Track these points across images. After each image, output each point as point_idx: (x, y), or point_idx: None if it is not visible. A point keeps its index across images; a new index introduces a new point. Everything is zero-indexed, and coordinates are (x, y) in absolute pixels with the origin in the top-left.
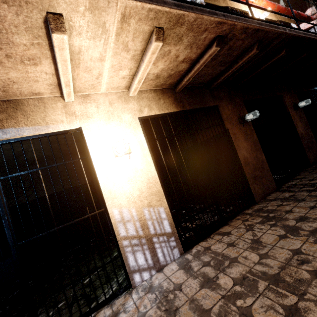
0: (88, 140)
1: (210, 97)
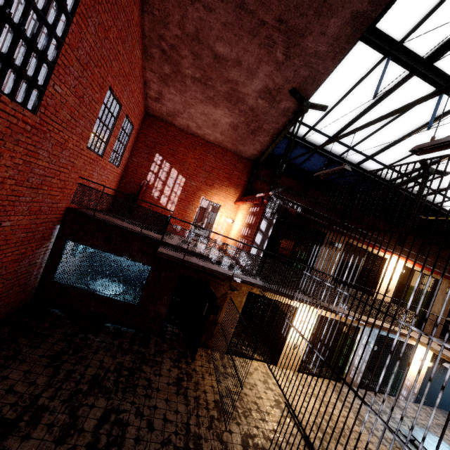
0: (416, 351)
1: None
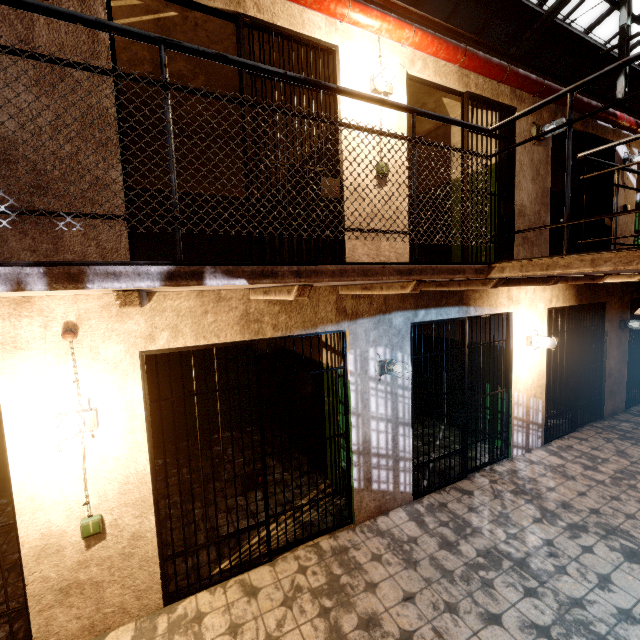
0: (514, 326)
1: (604, 291)
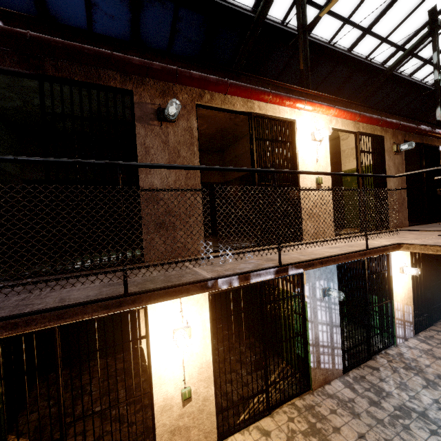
0: (392, 261)
1: None
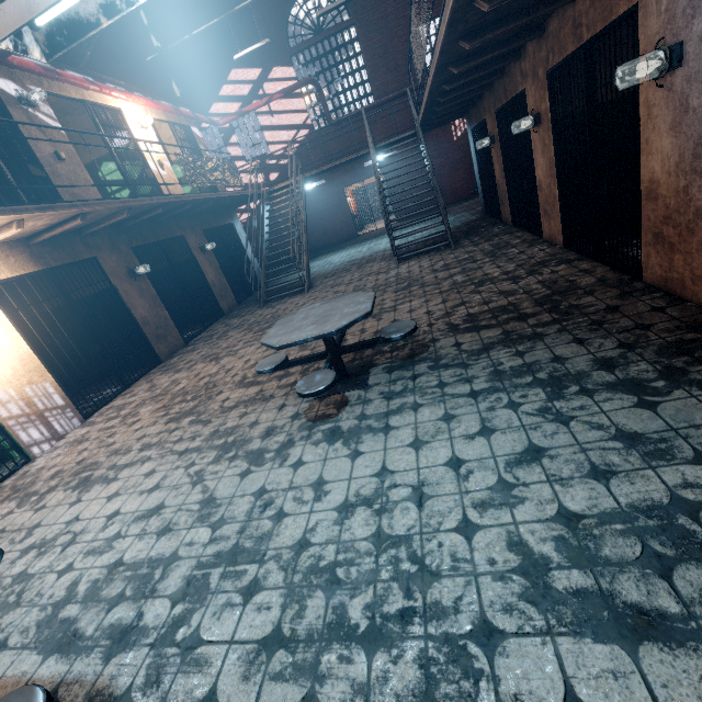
0: None
1: (84, 247)
